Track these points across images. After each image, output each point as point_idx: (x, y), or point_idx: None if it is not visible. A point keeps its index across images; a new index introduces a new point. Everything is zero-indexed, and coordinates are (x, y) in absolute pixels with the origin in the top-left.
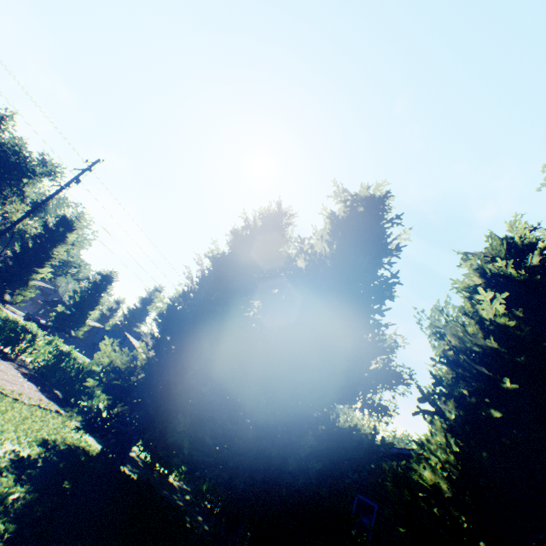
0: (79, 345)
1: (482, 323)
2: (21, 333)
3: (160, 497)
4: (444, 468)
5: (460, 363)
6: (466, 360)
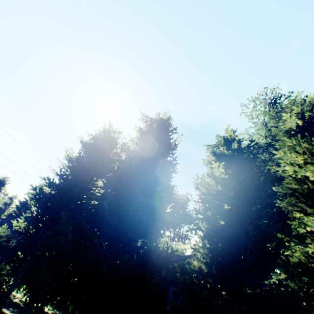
0: None
1: (216, 179)
2: None
3: None
4: (203, 258)
5: (207, 201)
6: (209, 198)
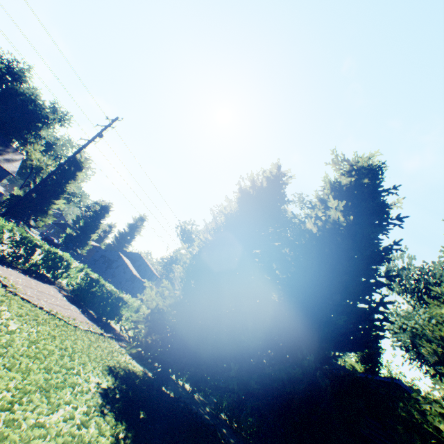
0: (84, 261)
1: None
2: (60, 261)
3: (196, 415)
4: None
5: None
6: None
